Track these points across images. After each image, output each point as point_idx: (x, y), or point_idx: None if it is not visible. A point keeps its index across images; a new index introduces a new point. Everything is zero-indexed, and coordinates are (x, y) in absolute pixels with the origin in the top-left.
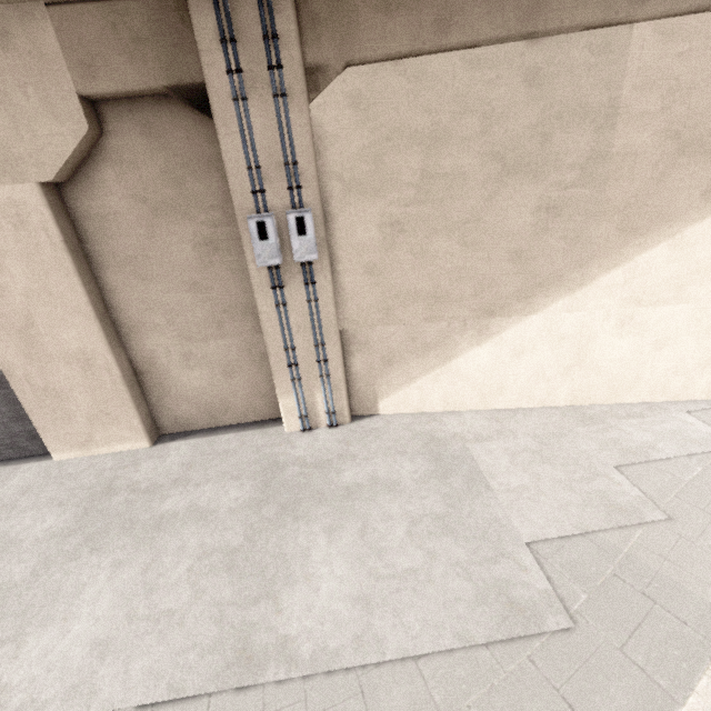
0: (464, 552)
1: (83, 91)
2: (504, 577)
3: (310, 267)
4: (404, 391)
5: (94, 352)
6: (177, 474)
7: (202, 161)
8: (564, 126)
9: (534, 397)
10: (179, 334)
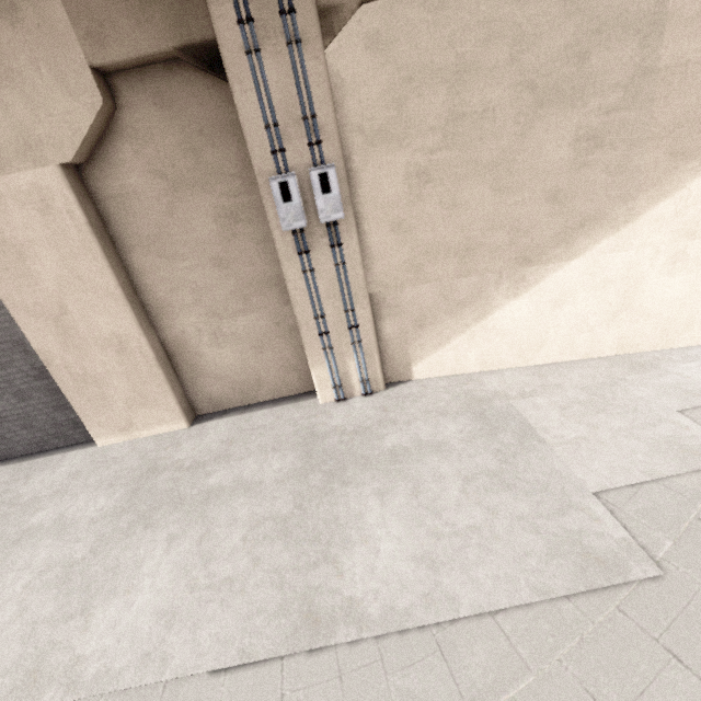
0: (527, 506)
1: (94, 62)
2: (576, 528)
3: (335, 228)
4: (439, 353)
5: (127, 335)
6: (218, 451)
7: (217, 127)
8: (604, 41)
9: (578, 348)
10: (207, 312)
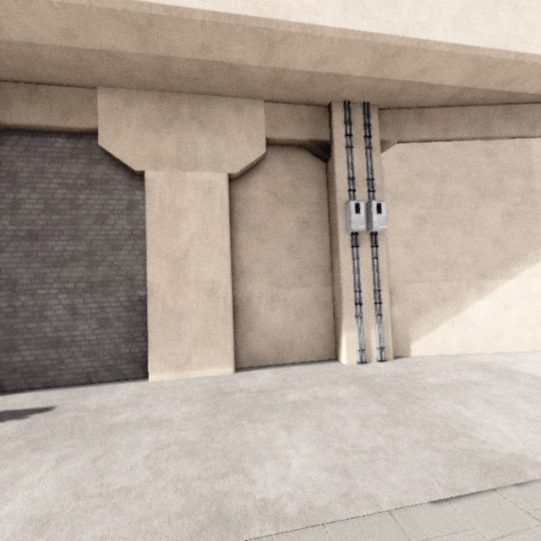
0: None
1: (268, 136)
2: None
3: (376, 236)
4: (430, 335)
5: (220, 283)
6: (278, 384)
7: (311, 179)
8: (508, 176)
9: (524, 342)
10: (272, 281)
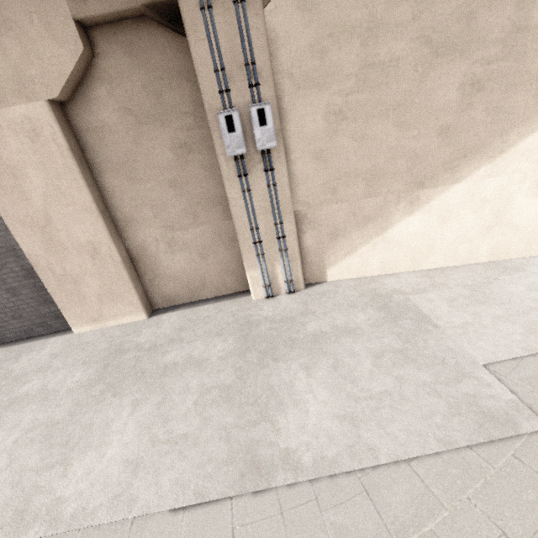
0: (429, 376)
1: (77, 15)
2: (471, 392)
3: (269, 155)
4: (348, 260)
5: (100, 242)
6: (171, 336)
7: (175, 74)
8: (488, 3)
9: (459, 256)
10: (164, 225)
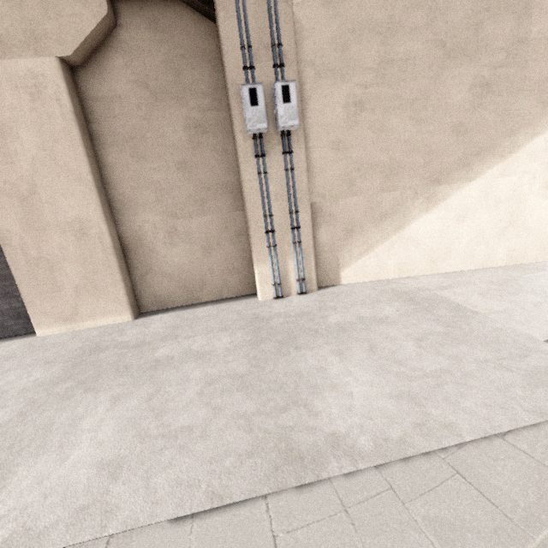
0: (487, 353)
1: None
2: (544, 364)
3: (289, 137)
4: (364, 260)
5: (90, 221)
6: (164, 333)
7: (198, 54)
8: (492, 17)
9: (476, 259)
10: (166, 211)
